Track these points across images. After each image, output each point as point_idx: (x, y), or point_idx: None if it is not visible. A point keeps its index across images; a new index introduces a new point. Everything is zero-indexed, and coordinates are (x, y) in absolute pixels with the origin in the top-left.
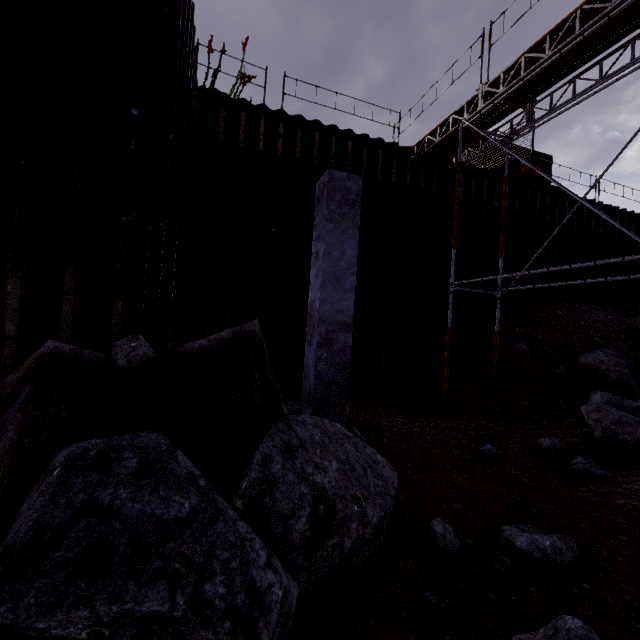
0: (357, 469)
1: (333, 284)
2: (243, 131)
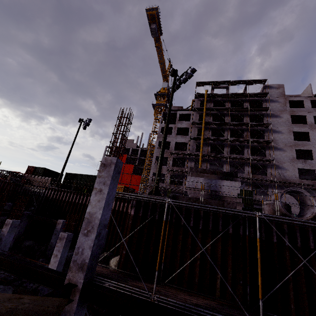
0: None
1: None
2: None
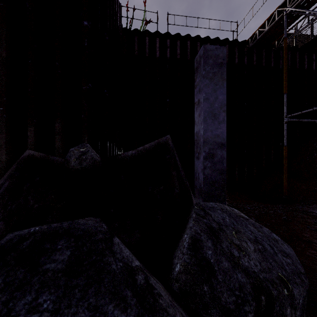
0: (267, 248)
1: (211, 118)
2: (147, 48)
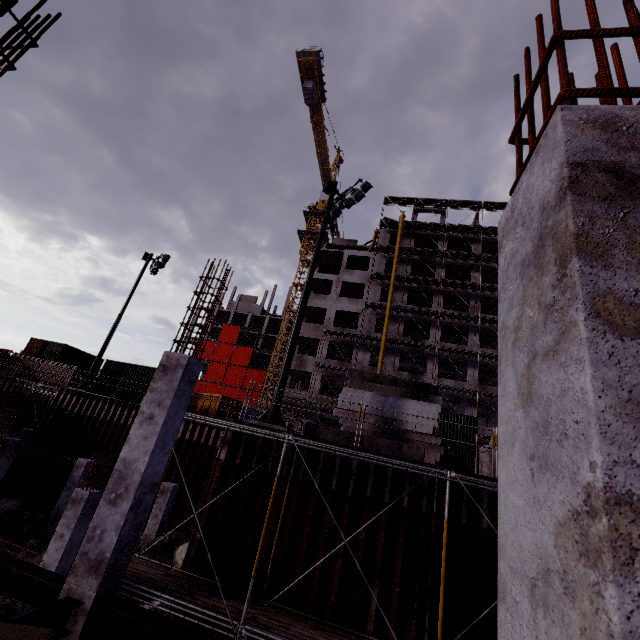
0: None
1: None
2: None
